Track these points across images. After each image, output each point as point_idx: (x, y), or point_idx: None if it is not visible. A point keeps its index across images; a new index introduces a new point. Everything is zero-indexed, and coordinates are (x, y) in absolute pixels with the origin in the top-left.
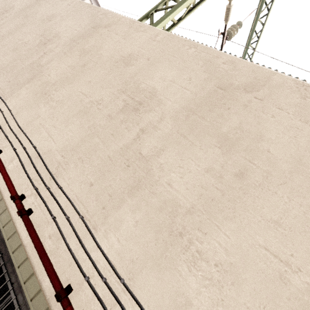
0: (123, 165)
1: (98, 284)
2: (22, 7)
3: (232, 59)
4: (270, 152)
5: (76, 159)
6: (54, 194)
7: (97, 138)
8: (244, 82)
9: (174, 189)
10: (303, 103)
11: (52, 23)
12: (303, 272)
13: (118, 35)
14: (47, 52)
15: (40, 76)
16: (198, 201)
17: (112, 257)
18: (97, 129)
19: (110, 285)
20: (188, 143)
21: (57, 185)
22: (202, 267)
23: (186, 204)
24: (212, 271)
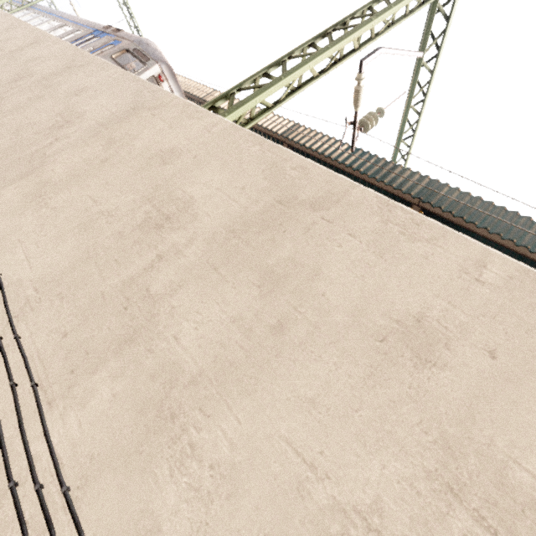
0: (119, 307)
1: (29, 496)
2: (45, 74)
3: (304, 164)
4: (325, 296)
5: (55, 294)
6: (7, 348)
7: (94, 265)
8: (313, 196)
9: (181, 346)
10: (383, 229)
11: (80, 98)
12: (331, 481)
13: (163, 122)
14: (61, 138)
15: (41, 171)
16: (210, 365)
17: (62, 451)
18: (97, 251)
19: (47, 497)
20: (218, 278)
21: (14, 333)
22: (190, 470)
23: (192, 369)
24: (204, 475)
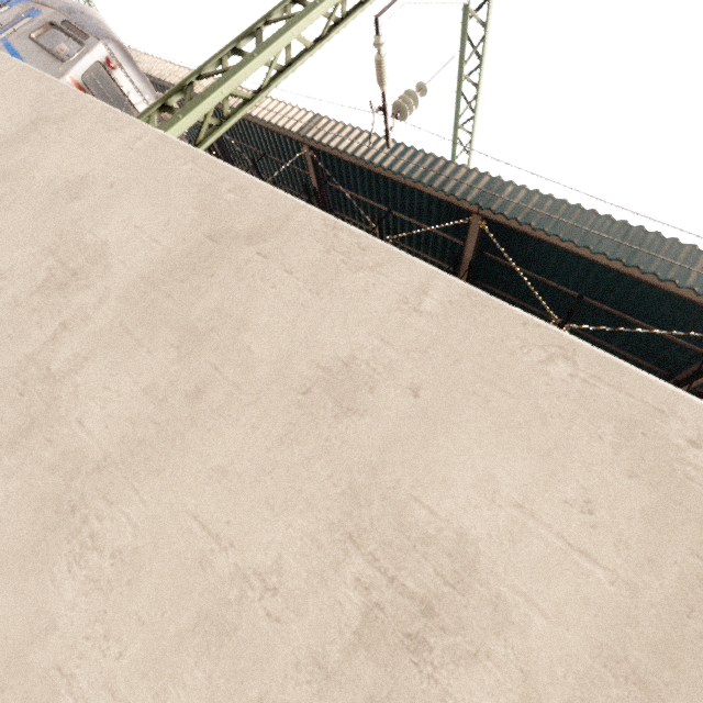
0: (14, 394)
1: None
2: None
3: (245, 183)
4: (250, 350)
5: None
6: None
7: None
8: (250, 226)
9: (85, 430)
10: (324, 260)
11: None
12: (235, 549)
13: (73, 138)
14: None
15: None
16: (117, 447)
17: None
18: None
19: None
20: (132, 343)
21: None
22: (90, 562)
23: (97, 454)
24: (105, 565)
